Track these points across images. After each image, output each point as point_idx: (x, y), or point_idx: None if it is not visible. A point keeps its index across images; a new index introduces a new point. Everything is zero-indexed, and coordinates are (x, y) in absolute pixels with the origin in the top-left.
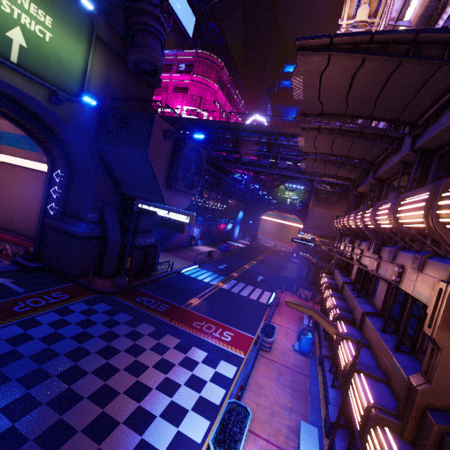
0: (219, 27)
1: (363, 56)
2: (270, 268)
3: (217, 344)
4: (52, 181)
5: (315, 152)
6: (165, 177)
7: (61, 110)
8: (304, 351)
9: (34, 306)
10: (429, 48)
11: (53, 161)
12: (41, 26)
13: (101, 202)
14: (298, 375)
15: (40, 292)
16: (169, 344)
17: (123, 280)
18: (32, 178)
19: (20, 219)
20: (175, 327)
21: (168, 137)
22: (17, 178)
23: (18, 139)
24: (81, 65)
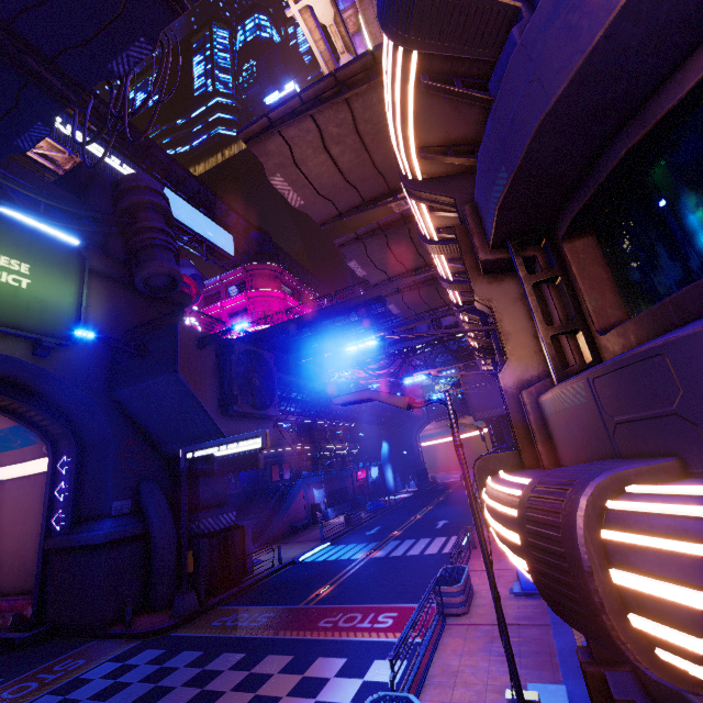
0: (263, 234)
1: (305, 116)
2: (457, 506)
3: (366, 639)
4: (56, 476)
5: (387, 278)
6: (217, 401)
7: (52, 363)
8: (532, 588)
9: (15, 697)
10: (358, 83)
11: (55, 446)
12: (15, 275)
13: (132, 478)
14: (528, 630)
15: (32, 672)
16: (271, 669)
17: (187, 599)
18: (29, 489)
19: (12, 565)
20: (284, 639)
21: (204, 345)
22: (6, 499)
23: (6, 437)
24: (74, 302)
